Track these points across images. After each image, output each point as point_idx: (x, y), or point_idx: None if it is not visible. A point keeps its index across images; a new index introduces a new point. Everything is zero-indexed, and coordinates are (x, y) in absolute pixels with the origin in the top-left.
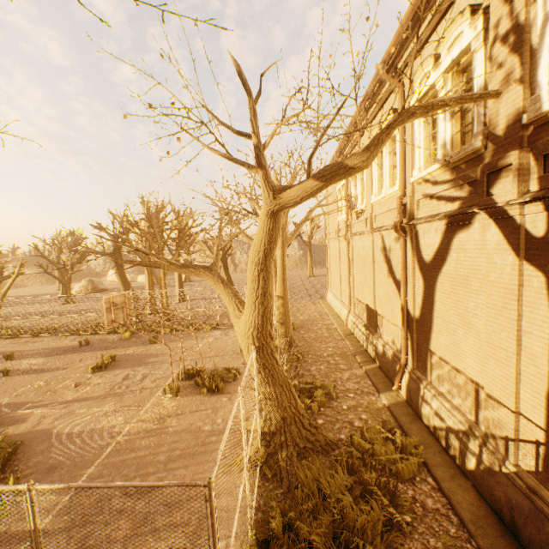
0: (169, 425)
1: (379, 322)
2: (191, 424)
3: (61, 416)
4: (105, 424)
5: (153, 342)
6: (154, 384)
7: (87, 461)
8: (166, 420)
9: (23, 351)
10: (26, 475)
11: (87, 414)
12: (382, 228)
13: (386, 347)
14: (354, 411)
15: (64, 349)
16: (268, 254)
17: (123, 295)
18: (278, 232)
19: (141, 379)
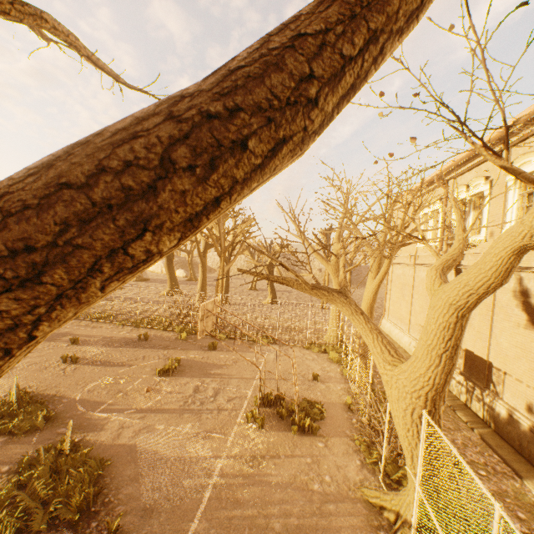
0: (267, 472)
1: (496, 377)
2: (294, 475)
3: (140, 430)
4: (191, 452)
5: (211, 348)
6: (230, 405)
7: (186, 509)
8: (262, 463)
9: (85, 336)
10: (119, 514)
11: (167, 433)
12: (530, 270)
13: (515, 414)
14: (502, 502)
15: (124, 341)
16: (481, 298)
17: (213, 302)
18: (512, 273)
19: (213, 395)
